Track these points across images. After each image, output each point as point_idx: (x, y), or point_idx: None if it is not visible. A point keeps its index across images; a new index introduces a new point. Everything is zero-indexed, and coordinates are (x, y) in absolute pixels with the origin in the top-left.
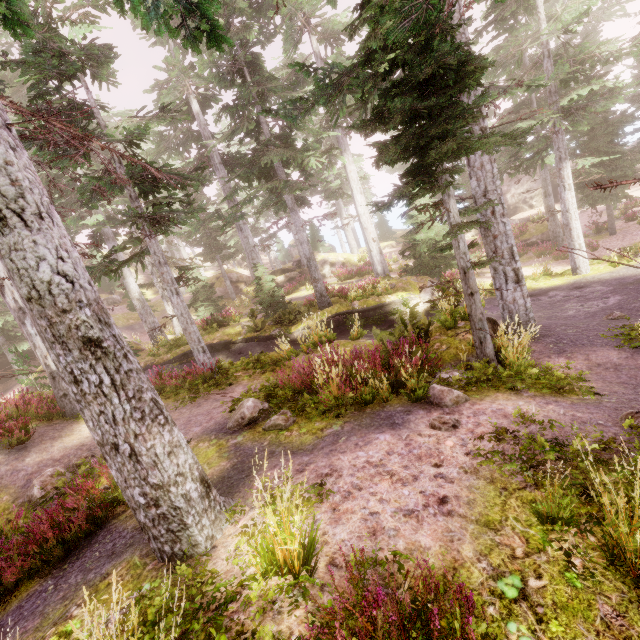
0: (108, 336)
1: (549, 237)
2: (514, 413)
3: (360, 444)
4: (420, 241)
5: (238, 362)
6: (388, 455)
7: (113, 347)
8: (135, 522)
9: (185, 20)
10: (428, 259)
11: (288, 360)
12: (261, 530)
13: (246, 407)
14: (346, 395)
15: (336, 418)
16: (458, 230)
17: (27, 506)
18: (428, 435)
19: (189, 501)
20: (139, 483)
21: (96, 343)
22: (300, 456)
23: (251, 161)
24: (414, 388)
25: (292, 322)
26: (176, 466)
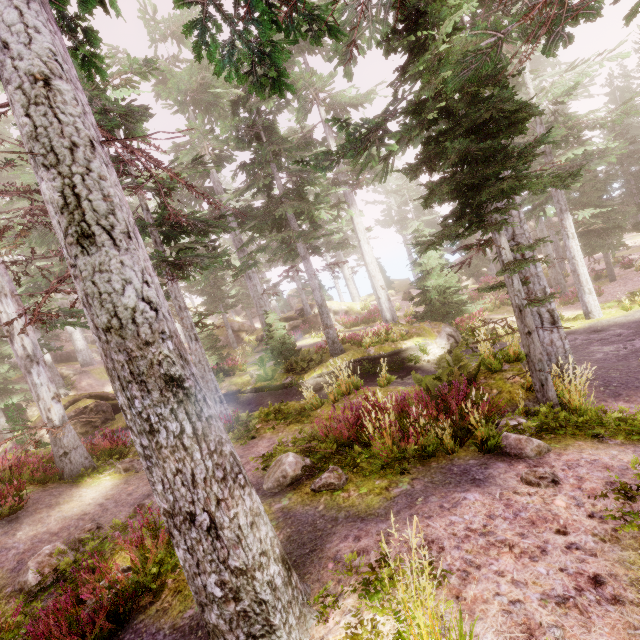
0: (189, 374)
1: (549, 284)
2: (632, 464)
3: (446, 506)
4: (430, 288)
5: (255, 413)
6: (491, 520)
7: (194, 388)
8: (172, 619)
9: (254, 68)
10: (439, 305)
11: (313, 409)
12: (392, 634)
13: (287, 463)
14: (409, 446)
15: (402, 474)
16: (517, 266)
17: (17, 597)
18: (527, 493)
19: (274, 591)
20: (216, 567)
21: (178, 382)
22: (374, 523)
23: (264, 213)
24: (485, 437)
25: (304, 370)
26: (259, 542)
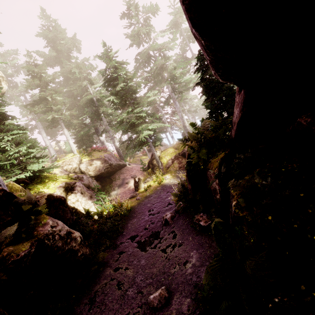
0: None
1: None
2: None
3: None
4: None
5: None
6: None
7: None
8: None
9: None
10: None
11: None
12: None
13: None
14: None
15: None
16: None
17: None
18: None
19: None
20: None
21: None
22: None
23: None
24: None
25: None
26: None
